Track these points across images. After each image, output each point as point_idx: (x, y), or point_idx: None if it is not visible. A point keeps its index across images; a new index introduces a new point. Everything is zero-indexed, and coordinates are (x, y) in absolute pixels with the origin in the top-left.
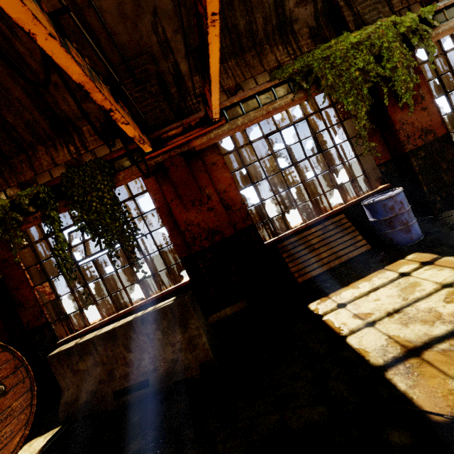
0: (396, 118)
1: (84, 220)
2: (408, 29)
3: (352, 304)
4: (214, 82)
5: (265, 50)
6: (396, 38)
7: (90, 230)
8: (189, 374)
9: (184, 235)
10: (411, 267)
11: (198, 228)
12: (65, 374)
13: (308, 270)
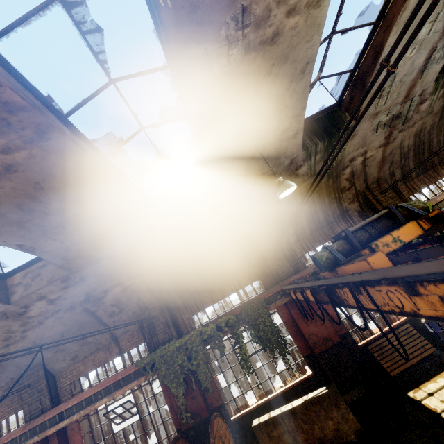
0: None
1: (256, 335)
2: None
3: (437, 393)
4: None
5: (334, 225)
6: None
7: (260, 341)
8: (348, 438)
9: (308, 341)
10: None
11: (317, 336)
12: (264, 439)
13: (396, 366)
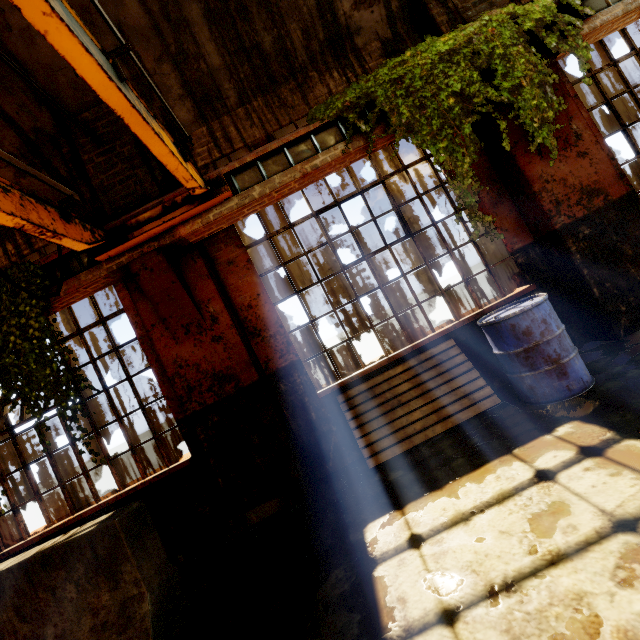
0: (533, 172)
1: None
2: (539, 23)
3: (434, 542)
4: (132, 120)
5: (311, 80)
6: (518, 39)
7: (2, 382)
8: None
9: (172, 383)
10: (559, 456)
11: (197, 371)
12: None
13: (388, 444)
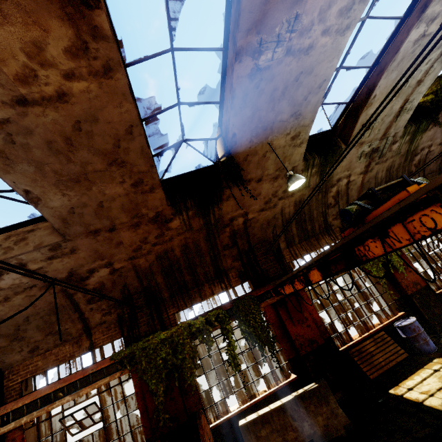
0: (397, 275)
1: (246, 331)
2: None
3: (416, 388)
4: None
5: (319, 237)
6: None
7: (250, 338)
8: (339, 433)
9: (295, 342)
10: (438, 366)
11: (303, 338)
12: (251, 439)
13: (374, 370)
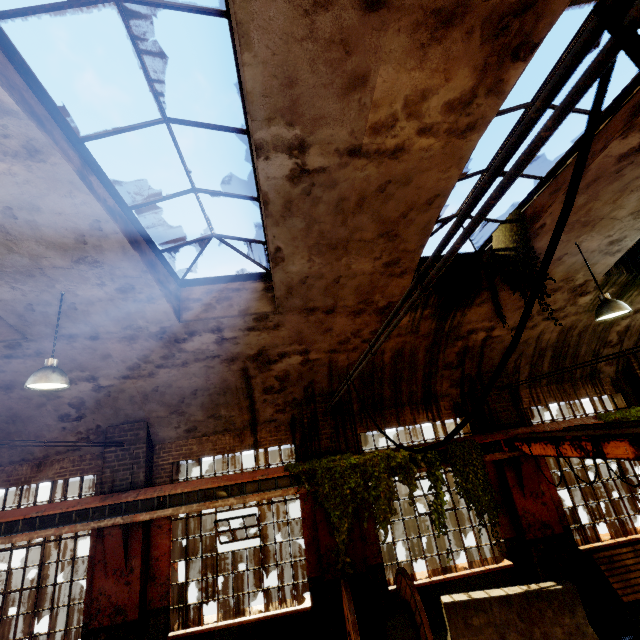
0: None
1: (462, 486)
2: None
3: None
4: None
5: (578, 385)
6: None
7: (467, 496)
8: None
9: (521, 519)
10: None
11: (533, 517)
12: (458, 624)
13: (630, 591)
